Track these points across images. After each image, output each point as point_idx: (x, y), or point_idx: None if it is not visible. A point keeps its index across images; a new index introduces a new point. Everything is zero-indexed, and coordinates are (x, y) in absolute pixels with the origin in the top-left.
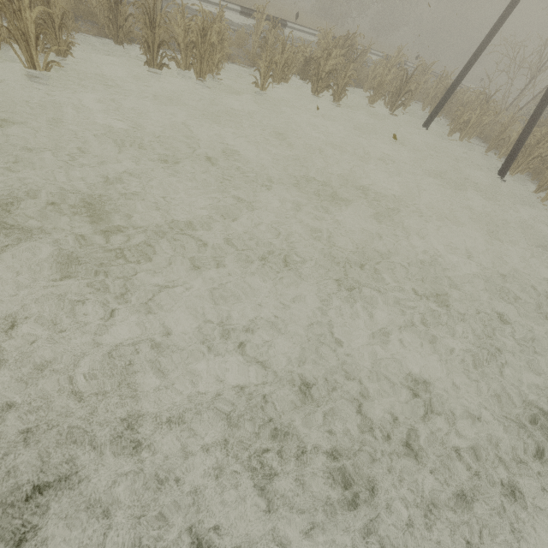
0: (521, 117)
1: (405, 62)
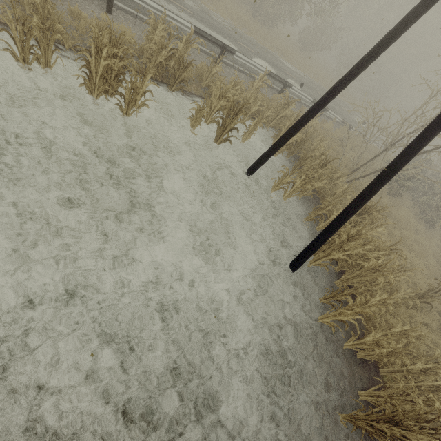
0: (353, 193)
1: (291, 84)
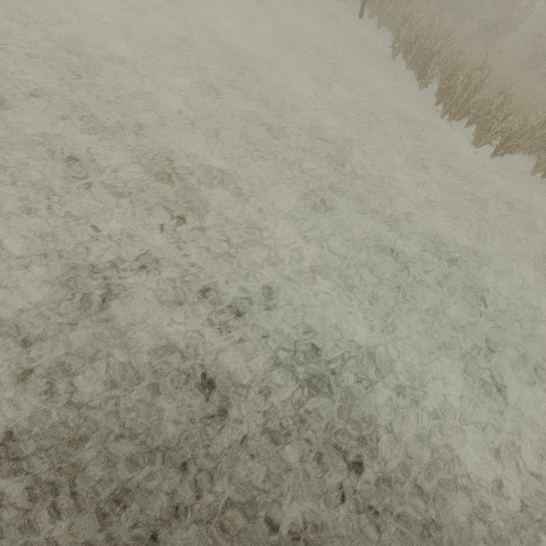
0: None
1: None
